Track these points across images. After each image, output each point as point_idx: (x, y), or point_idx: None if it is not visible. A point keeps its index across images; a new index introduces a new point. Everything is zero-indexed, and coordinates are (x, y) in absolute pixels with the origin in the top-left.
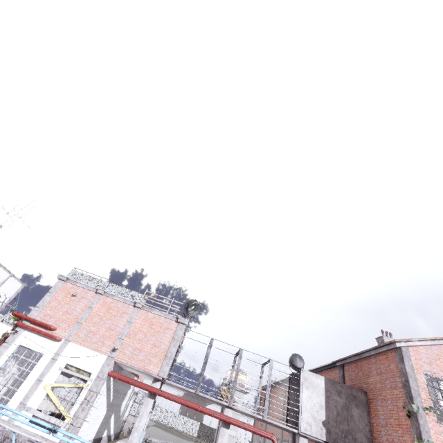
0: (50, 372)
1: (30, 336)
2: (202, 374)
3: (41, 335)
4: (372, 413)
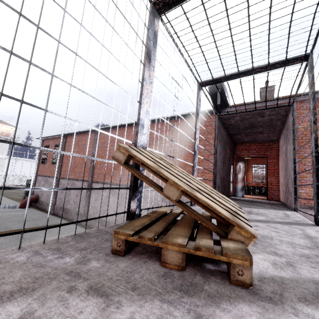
0: None
1: None
2: None
3: None
4: None
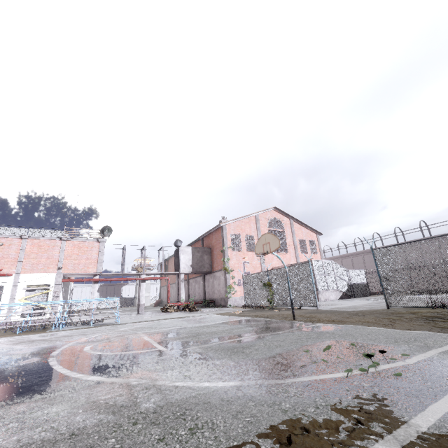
0: (18, 292)
1: None
2: (124, 264)
3: None
4: (212, 255)
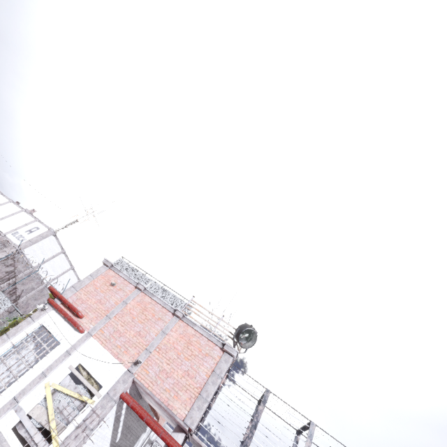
0: (59, 368)
1: (56, 317)
2: (247, 444)
3: (66, 319)
4: None
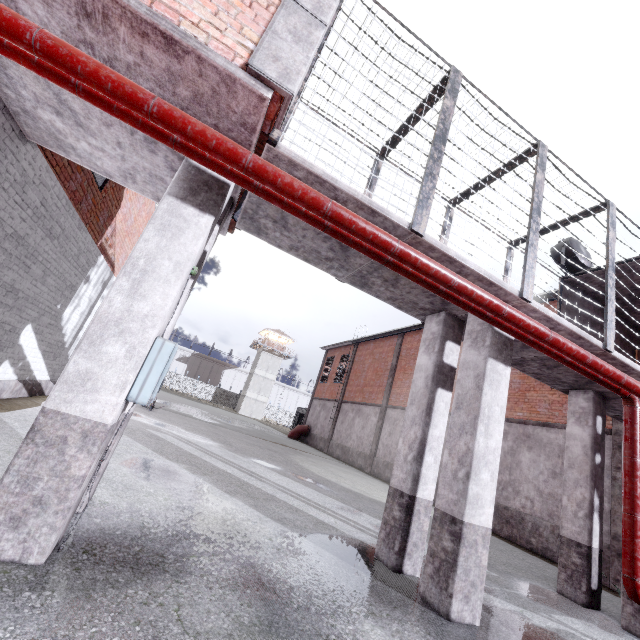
0: None
1: None
2: (432, 171)
3: None
4: None
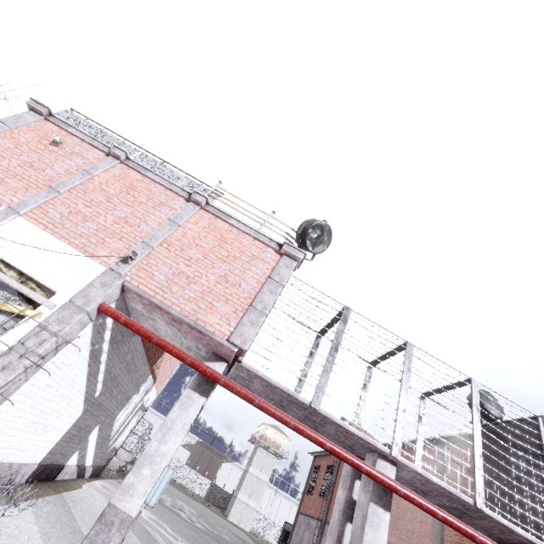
0: None
1: None
2: (327, 369)
3: None
4: None
